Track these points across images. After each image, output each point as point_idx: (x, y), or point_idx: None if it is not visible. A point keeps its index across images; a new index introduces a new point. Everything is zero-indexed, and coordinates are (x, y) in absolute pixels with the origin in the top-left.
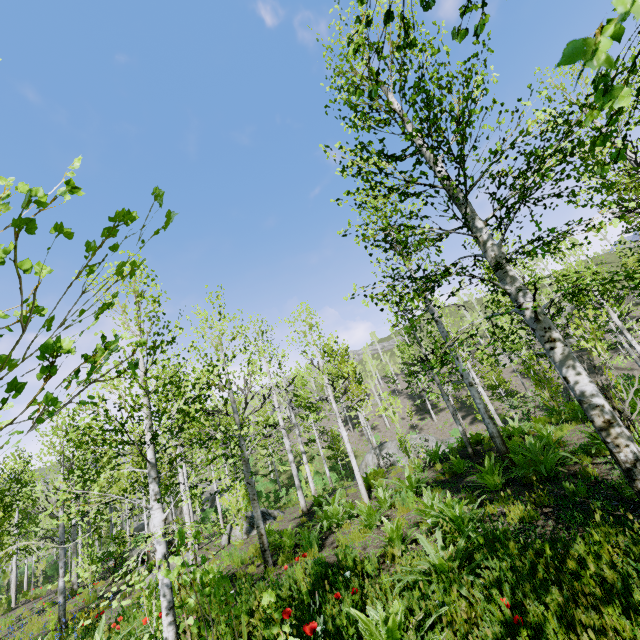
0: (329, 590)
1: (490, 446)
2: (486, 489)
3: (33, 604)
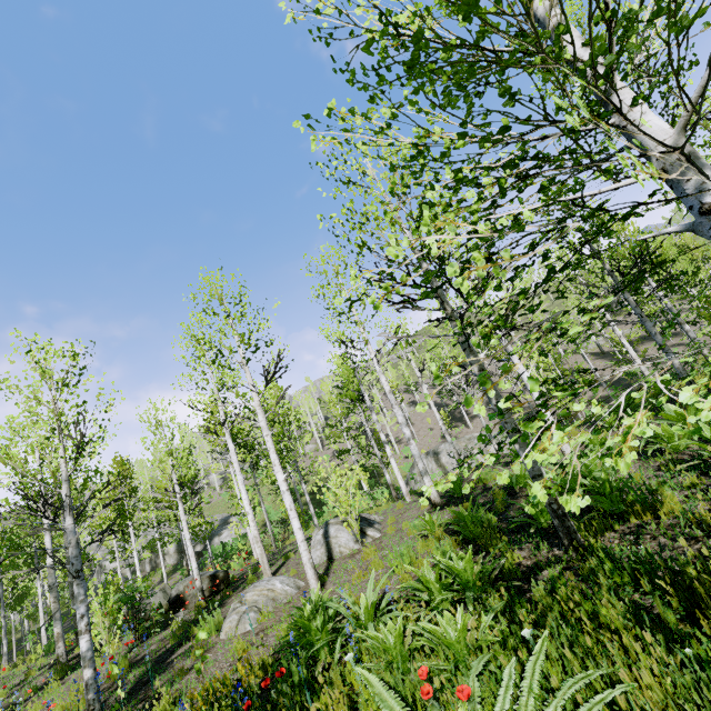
0: None
1: None
2: None
3: None
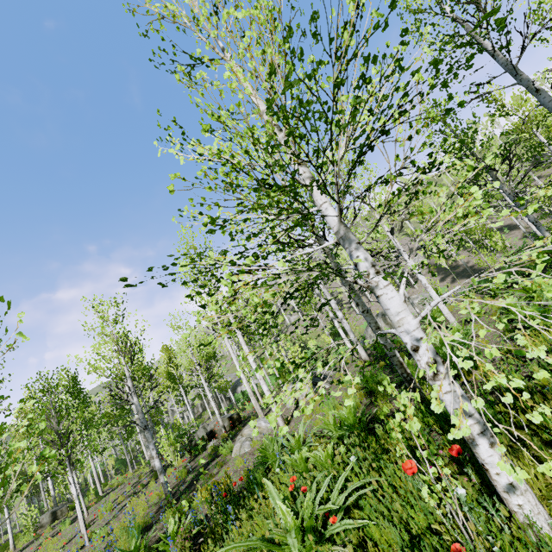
0: None
1: None
2: None
3: (121, 490)
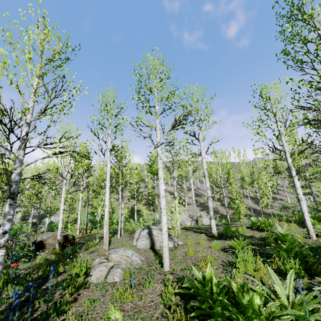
0: None
1: None
2: None
3: None
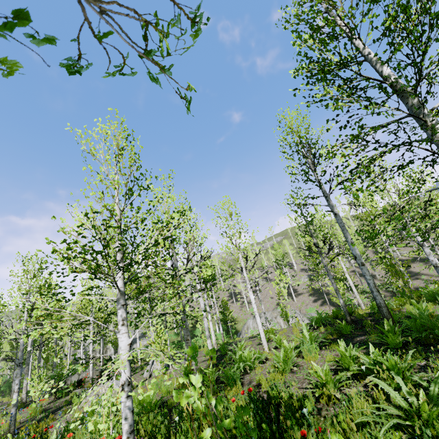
0: (290, 426)
1: (363, 317)
2: (389, 346)
3: None
